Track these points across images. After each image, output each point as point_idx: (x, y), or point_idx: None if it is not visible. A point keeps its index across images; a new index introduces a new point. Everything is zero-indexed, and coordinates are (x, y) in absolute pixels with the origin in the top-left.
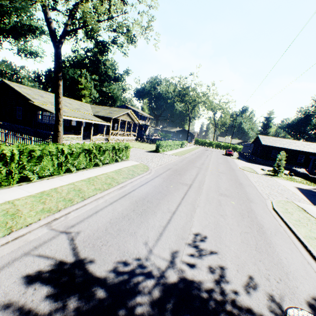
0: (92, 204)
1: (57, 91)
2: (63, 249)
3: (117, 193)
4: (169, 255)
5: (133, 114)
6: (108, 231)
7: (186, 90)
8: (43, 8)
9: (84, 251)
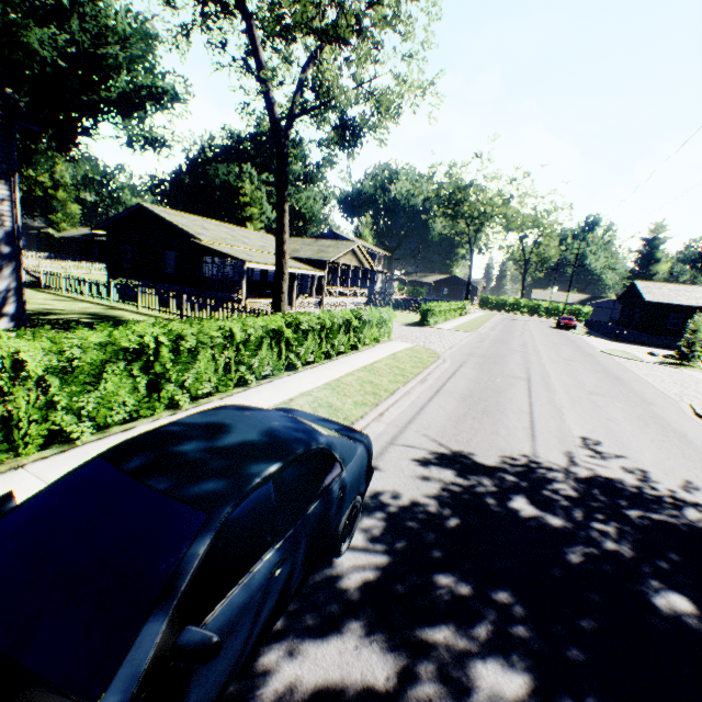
0: (405, 400)
1: (280, 222)
2: (426, 442)
3: (424, 388)
4: (561, 455)
5: (362, 251)
6: (459, 429)
7: (464, 192)
8: (264, 82)
9: (451, 445)
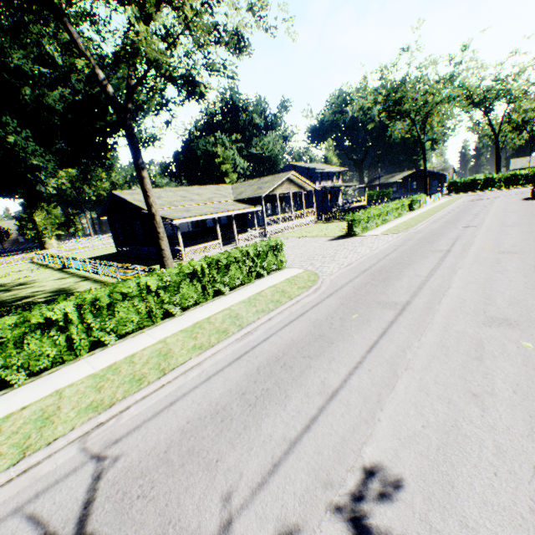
0: (174, 384)
1: (142, 188)
2: (72, 503)
3: (230, 352)
4: None
5: (298, 177)
6: (168, 455)
7: (399, 90)
8: (91, 69)
9: (100, 511)
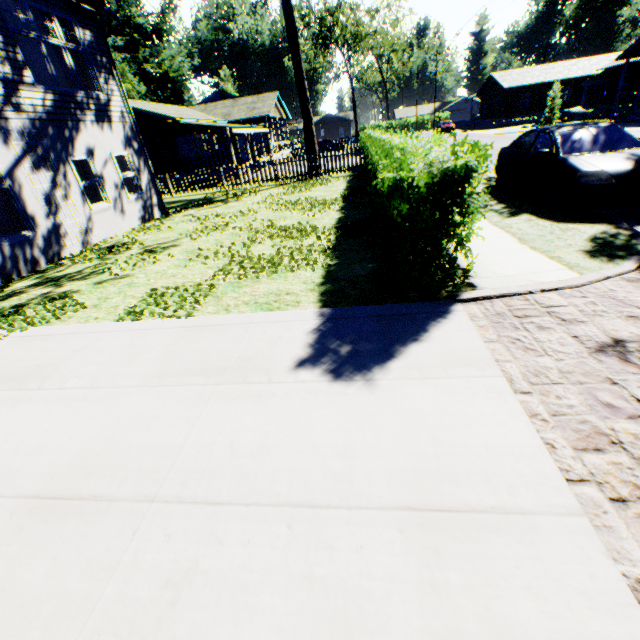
0: None
1: (300, 70)
2: None
3: None
4: None
5: (280, 100)
6: None
7: (335, 14)
8: None
9: None
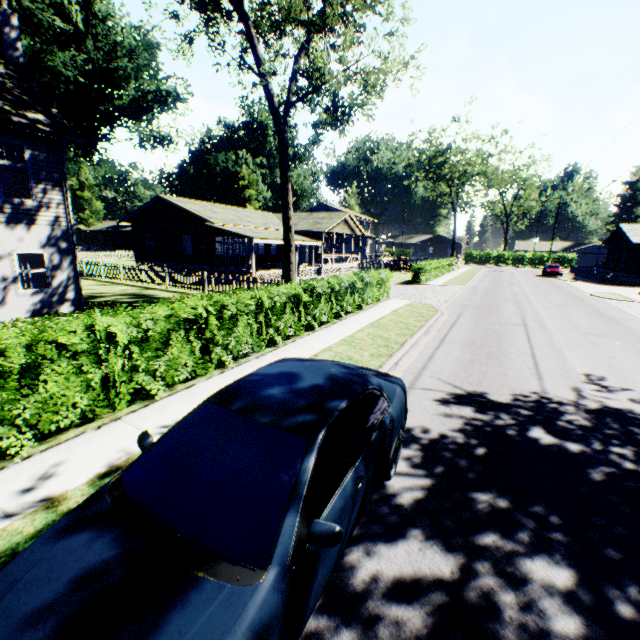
0: (414, 350)
1: (285, 200)
2: (441, 385)
3: (428, 339)
4: (568, 390)
5: (353, 219)
6: (469, 372)
7: (444, 155)
8: (263, 76)
9: (464, 386)
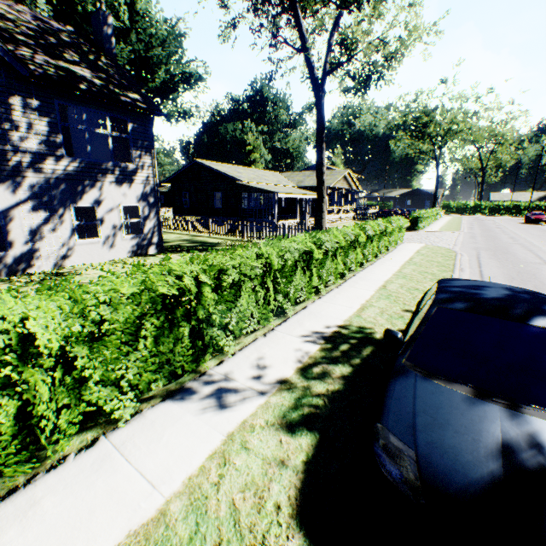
0: None
1: (320, 158)
2: None
3: (467, 275)
4: None
5: (351, 175)
6: None
7: (430, 115)
8: (306, 51)
9: None
